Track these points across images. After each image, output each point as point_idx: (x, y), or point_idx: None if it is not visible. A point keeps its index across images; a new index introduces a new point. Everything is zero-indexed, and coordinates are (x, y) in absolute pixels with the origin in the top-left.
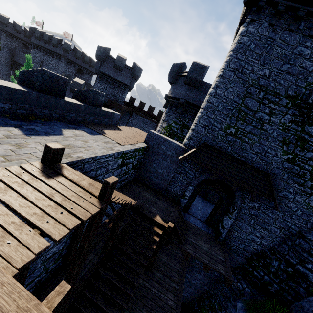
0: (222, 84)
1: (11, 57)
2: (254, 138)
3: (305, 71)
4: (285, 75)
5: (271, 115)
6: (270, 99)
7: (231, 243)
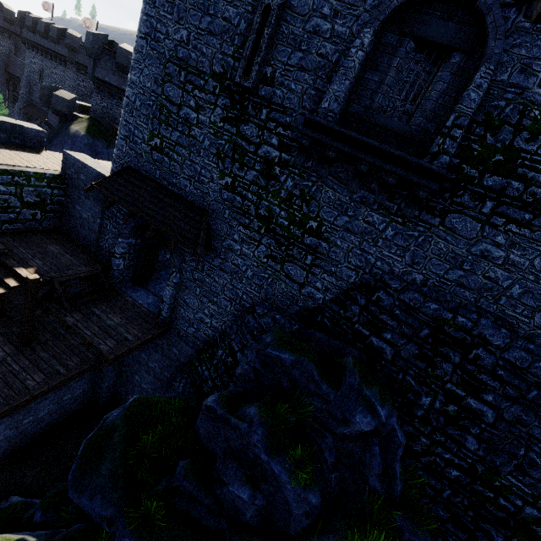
0: (135, 63)
1: (6, 67)
2: (183, 152)
3: (231, 26)
4: (207, 37)
5: (198, 110)
6: (193, 82)
7: (178, 327)
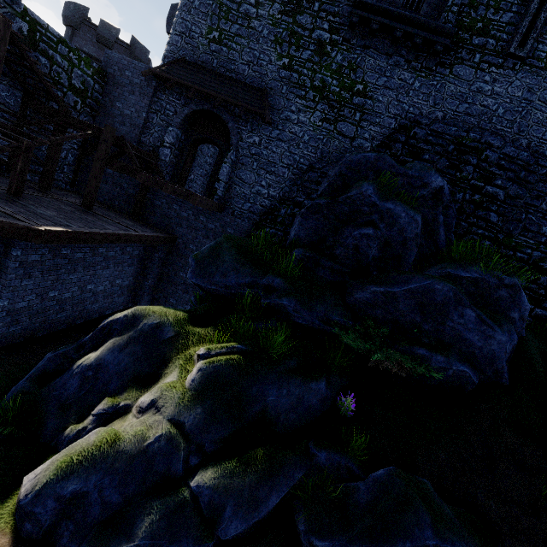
0: None
1: None
2: (242, 41)
3: None
4: None
5: (258, 6)
6: None
7: (233, 206)
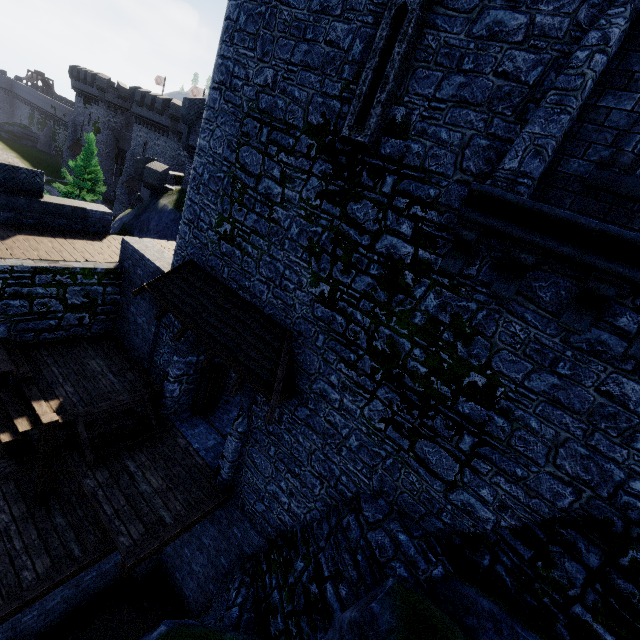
0: (205, 123)
1: (116, 143)
2: (261, 243)
3: (338, 52)
4: (301, 74)
5: (284, 182)
6: (279, 141)
7: (243, 496)
